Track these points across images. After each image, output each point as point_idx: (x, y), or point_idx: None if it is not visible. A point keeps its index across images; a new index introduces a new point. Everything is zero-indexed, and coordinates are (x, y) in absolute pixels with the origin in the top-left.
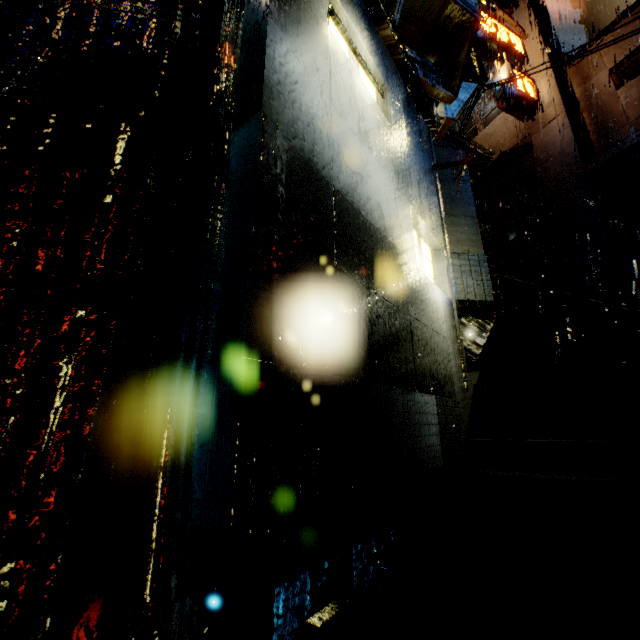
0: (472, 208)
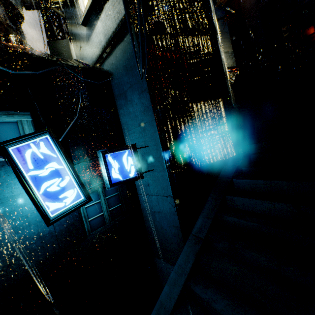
0: (228, 35)
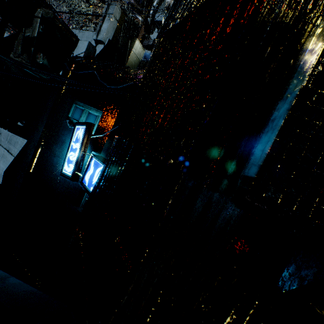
0: None
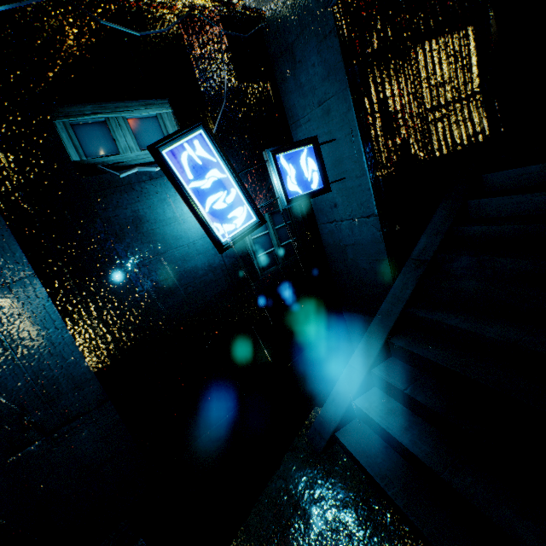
0: None
